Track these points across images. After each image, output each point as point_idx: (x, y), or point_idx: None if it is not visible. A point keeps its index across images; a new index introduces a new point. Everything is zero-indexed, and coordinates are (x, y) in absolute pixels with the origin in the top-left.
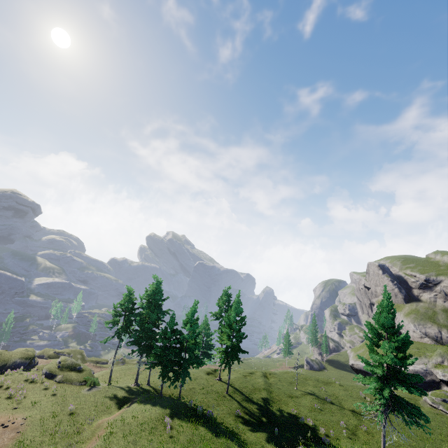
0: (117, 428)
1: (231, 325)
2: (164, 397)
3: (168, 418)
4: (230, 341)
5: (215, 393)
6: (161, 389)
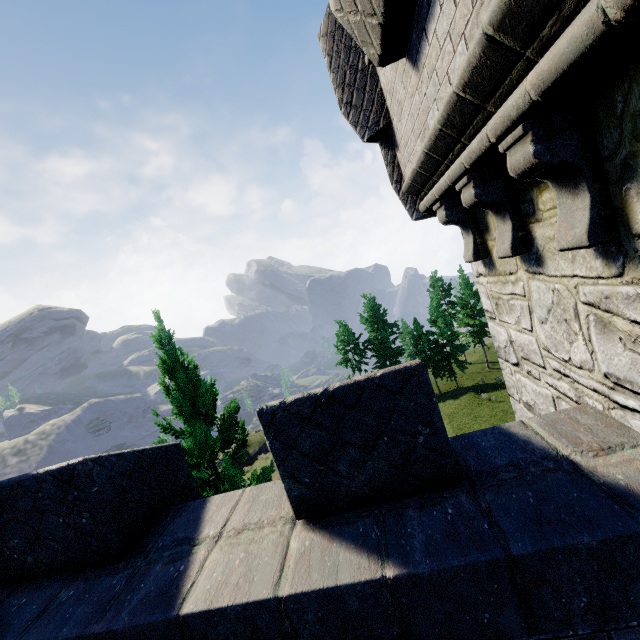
0: (447, 419)
1: (467, 305)
2: (447, 391)
3: (483, 395)
4: (475, 320)
5: (478, 373)
6: (438, 388)
